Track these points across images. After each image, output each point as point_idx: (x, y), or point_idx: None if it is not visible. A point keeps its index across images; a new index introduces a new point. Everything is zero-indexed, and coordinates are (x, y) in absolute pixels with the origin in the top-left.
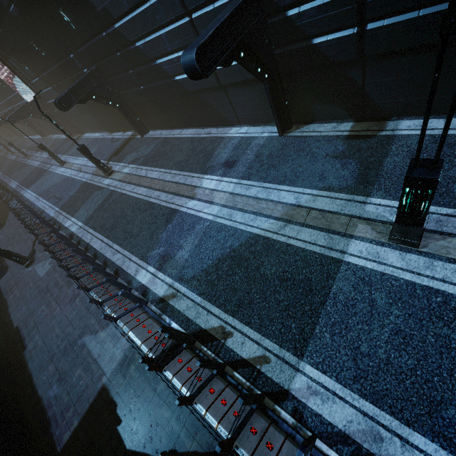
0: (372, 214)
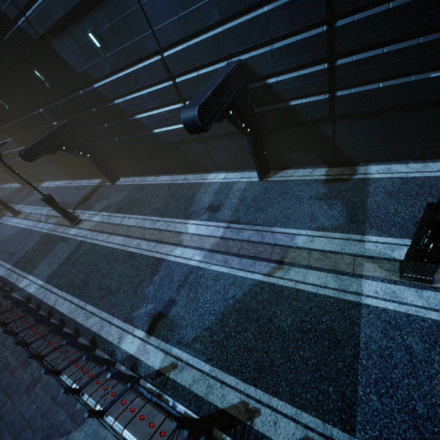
0: (373, 251)
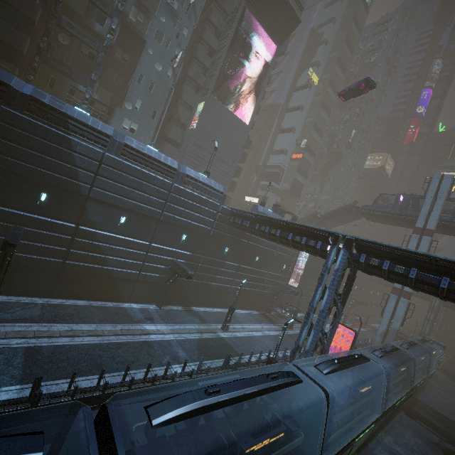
0: (214, 327)
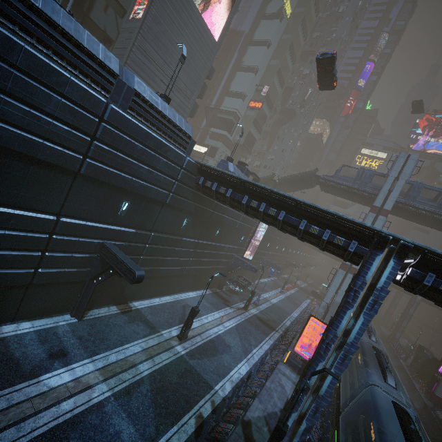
0: (168, 336)
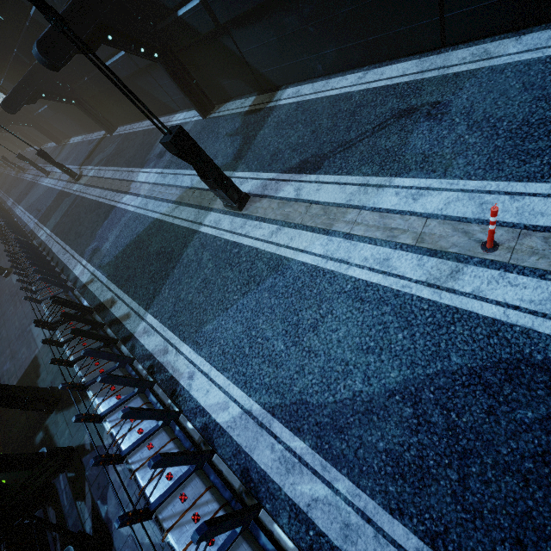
0: None
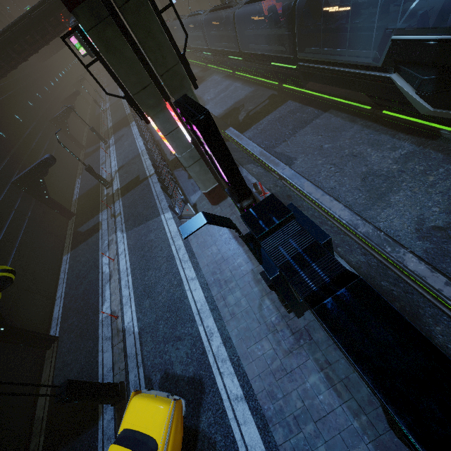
0: None
